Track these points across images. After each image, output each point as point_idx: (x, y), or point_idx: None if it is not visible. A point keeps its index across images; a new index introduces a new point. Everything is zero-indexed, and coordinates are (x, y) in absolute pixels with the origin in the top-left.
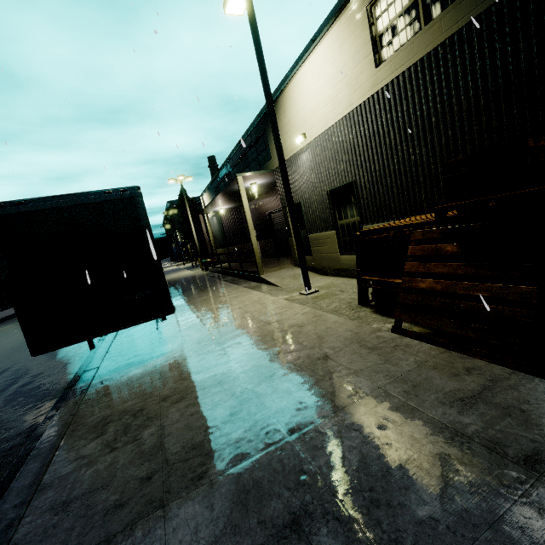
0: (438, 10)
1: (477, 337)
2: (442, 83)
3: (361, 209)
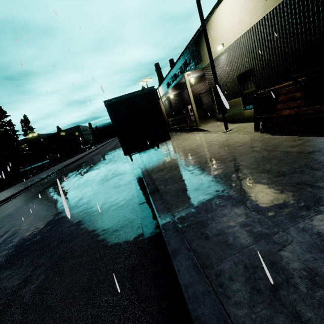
0: None
1: (306, 129)
2: (304, 6)
3: (256, 83)
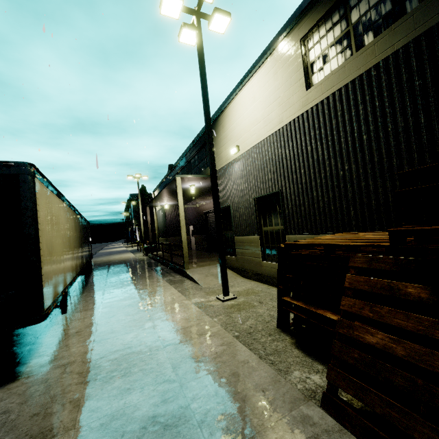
0: (370, 38)
1: None
2: (375, 102)
3: (285, 219)
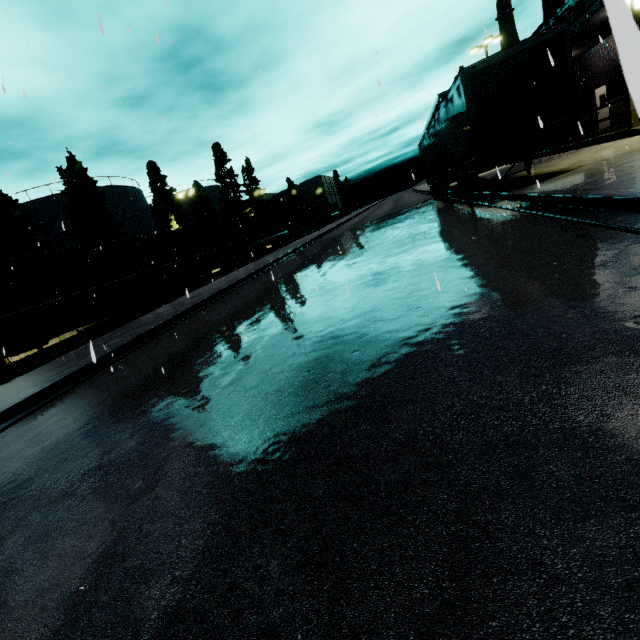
0: None
1: None
2: None
3: None
